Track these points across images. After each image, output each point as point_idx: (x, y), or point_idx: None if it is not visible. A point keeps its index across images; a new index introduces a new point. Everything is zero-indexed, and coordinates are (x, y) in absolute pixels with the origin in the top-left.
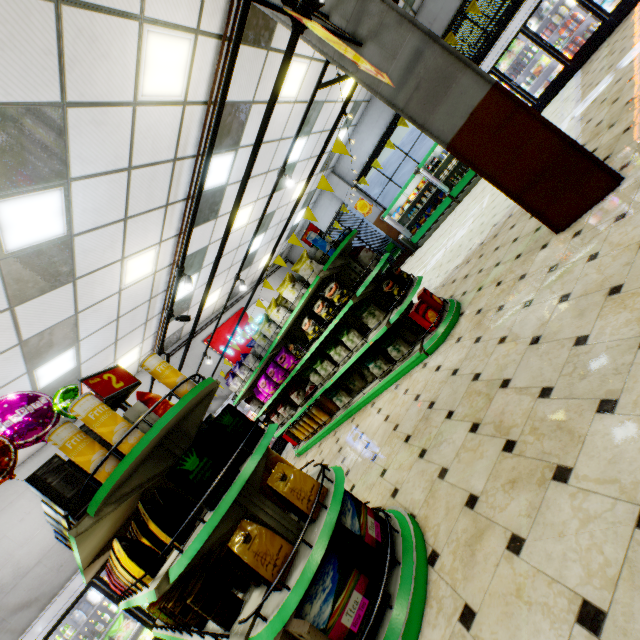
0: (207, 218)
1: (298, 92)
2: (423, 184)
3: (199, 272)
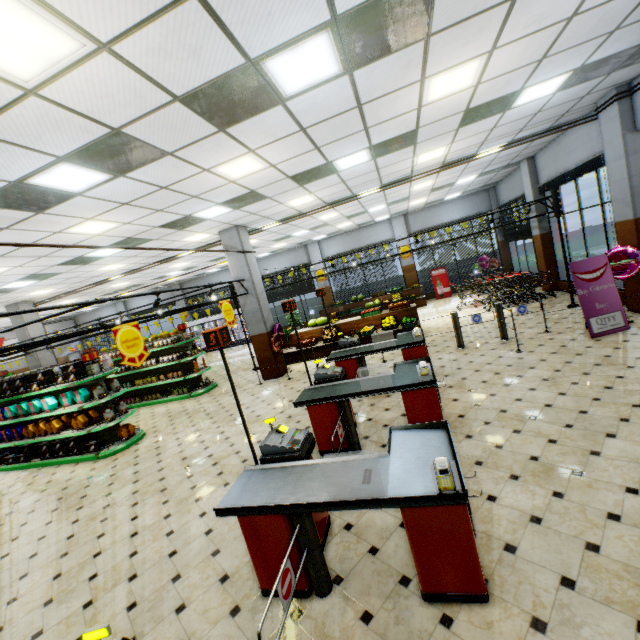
0: None
1: (73, 301)
2: None
3: None
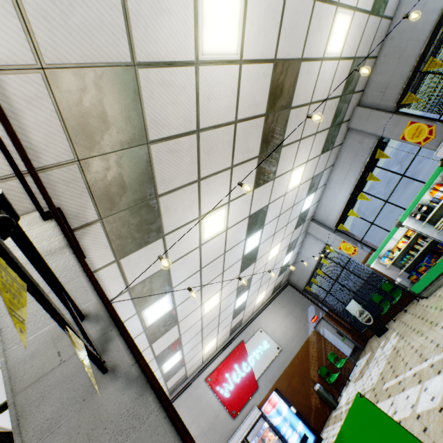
0: (166, 330)
1: (226, 223)
2: (413, 232)
3: (181, 348)
